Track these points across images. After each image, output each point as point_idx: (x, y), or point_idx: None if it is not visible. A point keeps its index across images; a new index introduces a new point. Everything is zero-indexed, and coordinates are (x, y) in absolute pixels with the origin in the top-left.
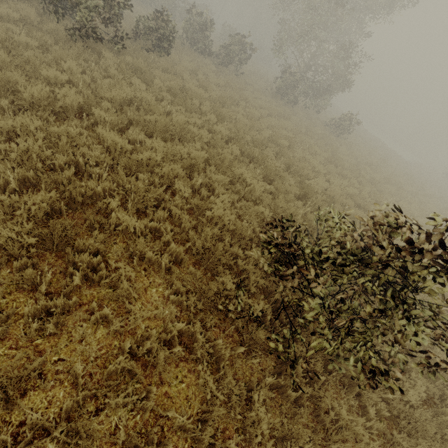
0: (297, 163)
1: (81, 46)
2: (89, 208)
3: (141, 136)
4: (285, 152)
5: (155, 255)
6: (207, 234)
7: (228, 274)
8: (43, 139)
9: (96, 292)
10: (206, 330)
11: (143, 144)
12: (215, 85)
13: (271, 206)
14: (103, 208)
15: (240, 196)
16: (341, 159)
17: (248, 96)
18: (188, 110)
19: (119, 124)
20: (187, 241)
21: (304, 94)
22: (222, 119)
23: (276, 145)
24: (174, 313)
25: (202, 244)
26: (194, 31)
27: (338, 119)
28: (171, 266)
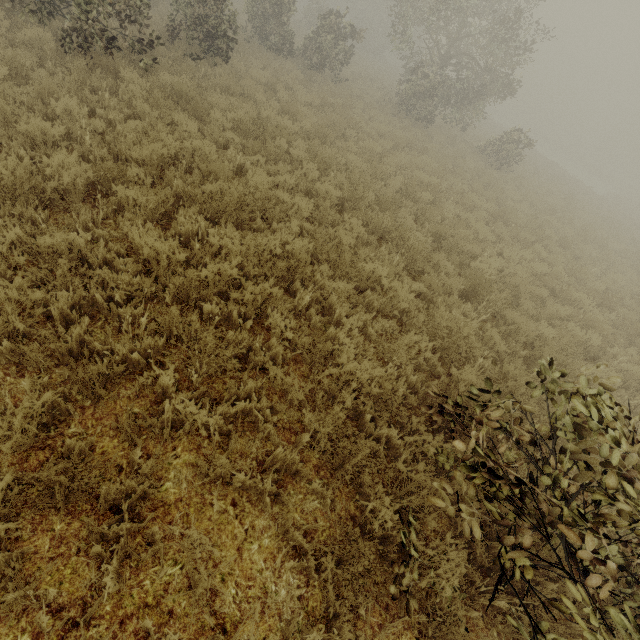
0: (452, 232)
1: (83, 66)
2: (123, 387)
3: (199, 223)
4: (431, 213)
5: (248, 465)
6: (336, 415)
7: (376, 475)
8: (29, 256)
9: (150, 582)
10: (355, 614)
11: (204, 242)
12: (307, 105)
13: (428, 326)
14: (147, 386)
15: (374, 311)
16: (514, 212)
17: (359, 118)
18: (271, 160)
19: (160, 208)
20: (300, 420)
21: (443, 104)
22: (326, 166)
23: (415, 203)
24: (297, 594)
25: (328, 431)
26: (263, 15)
27: (498, 141)
28: (279, 491)
